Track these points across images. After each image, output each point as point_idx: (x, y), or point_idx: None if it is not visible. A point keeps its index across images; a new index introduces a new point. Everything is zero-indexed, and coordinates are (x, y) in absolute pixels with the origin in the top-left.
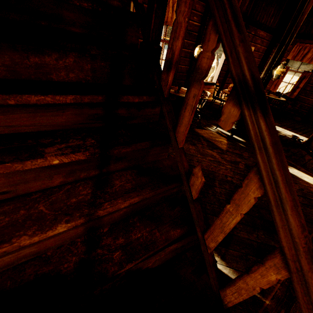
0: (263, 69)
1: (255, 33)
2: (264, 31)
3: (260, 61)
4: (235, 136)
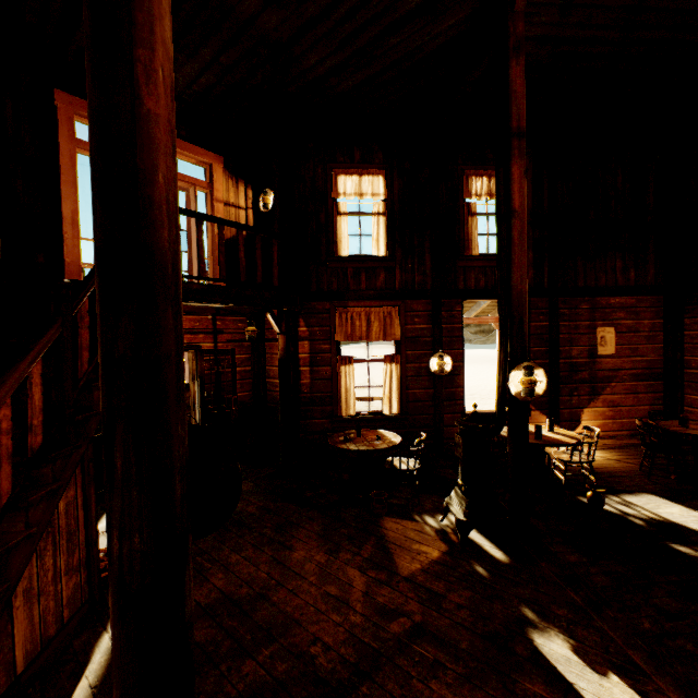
0: (684, 363)
1: (593, 304)
2: (619, 295)
3: (664, 348)
4: (489, 544)
